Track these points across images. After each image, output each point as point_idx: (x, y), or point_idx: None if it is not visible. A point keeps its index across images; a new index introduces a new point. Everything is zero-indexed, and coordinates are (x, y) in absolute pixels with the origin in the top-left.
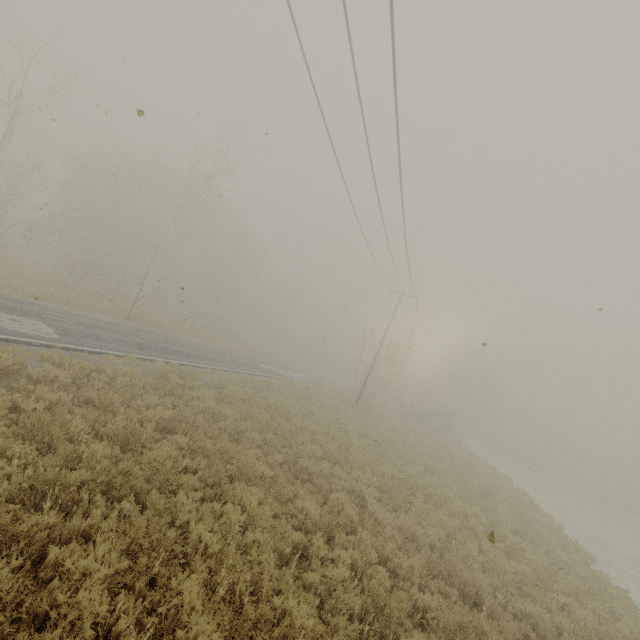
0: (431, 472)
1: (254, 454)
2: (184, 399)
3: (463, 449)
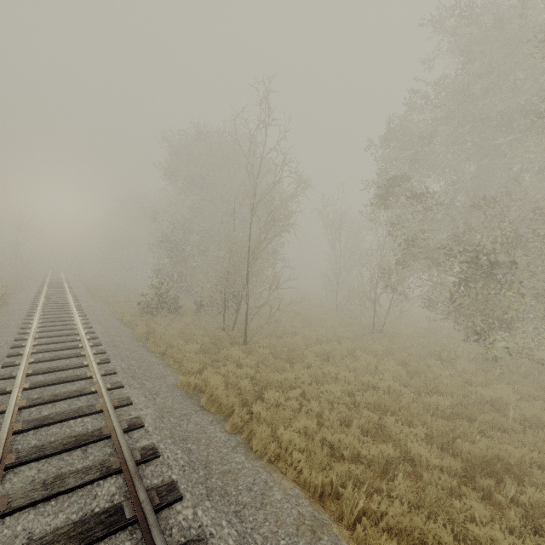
0: None
1: None
2: None
3: None
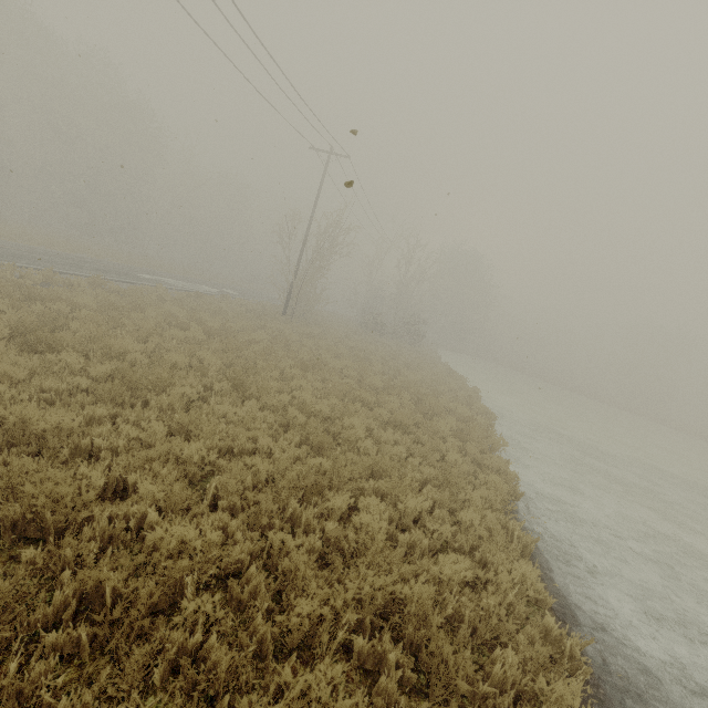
0: (305, 367)
1: None
2: None
3: (425, 356)
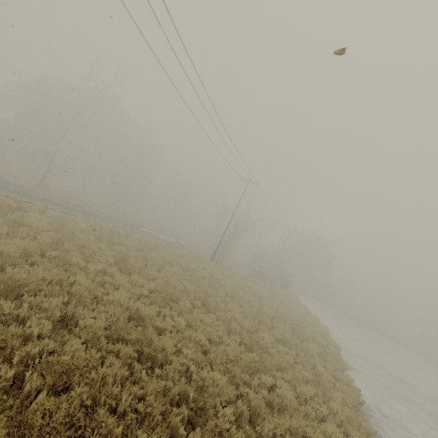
0: (231, 297)
1: (20, 244)
2: (3, 213)
3: (291, 298)
